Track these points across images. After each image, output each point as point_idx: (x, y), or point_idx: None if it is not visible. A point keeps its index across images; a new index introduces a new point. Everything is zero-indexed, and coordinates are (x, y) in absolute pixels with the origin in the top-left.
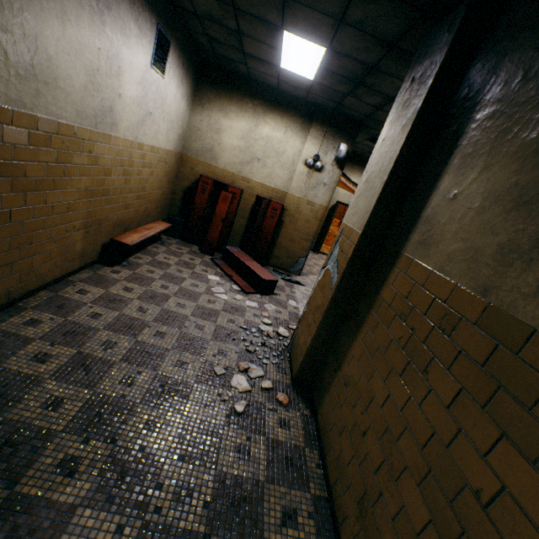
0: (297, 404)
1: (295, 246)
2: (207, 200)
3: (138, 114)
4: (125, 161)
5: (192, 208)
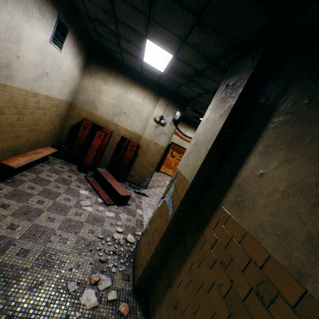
0: (135, 313)
1: (144, 170)
2: (87, 135)
3: (35, 72)
4: (20, 104)
5: (75, 139)
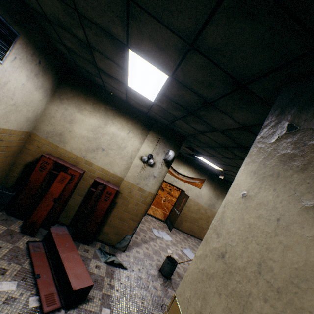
0: None
1: (124, 224)
2: (44, 178)
3: None
4: None
5: (26, 183)
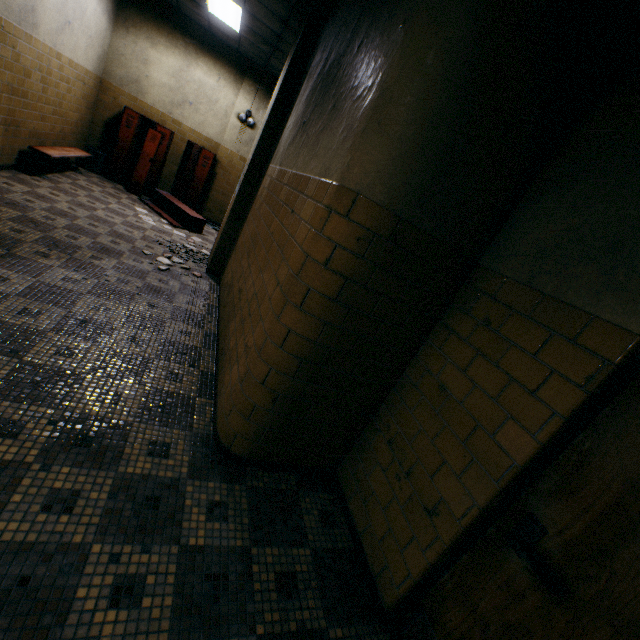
0: (208, 280)
1: (228, 201)
2: (134, 137)
3: (58, 20)
4: (44, 67)
5: (116, 142)
